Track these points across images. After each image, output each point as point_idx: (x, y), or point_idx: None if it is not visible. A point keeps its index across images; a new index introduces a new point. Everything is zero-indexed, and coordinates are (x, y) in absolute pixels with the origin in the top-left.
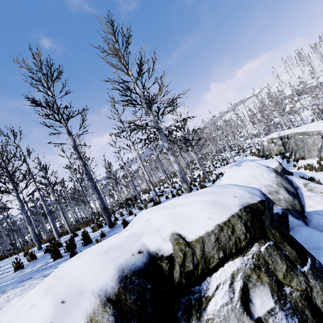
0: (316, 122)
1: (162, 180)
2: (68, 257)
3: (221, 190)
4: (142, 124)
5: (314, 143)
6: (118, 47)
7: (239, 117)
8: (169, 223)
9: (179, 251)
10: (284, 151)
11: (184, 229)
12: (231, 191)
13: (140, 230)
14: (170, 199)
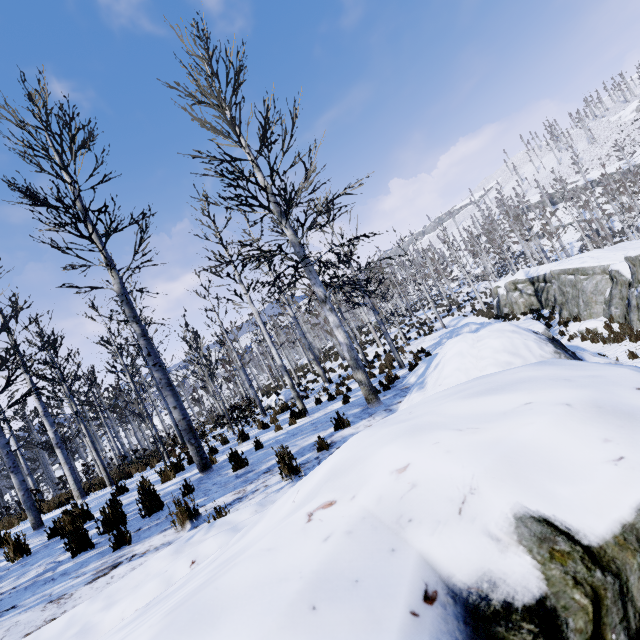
0: (597, 250)
1: (301, 368)
2: (108, 546)
3: (576, 373)
4: (269, 250)
5: (597, 289)
6: (219, 86)
7: (452, 241)
8: (492, 479)
9: (570, 584)
10: (539, 306)
11: (554, 499)
12: (614, 375)
13: (387, 506)
14: (326, 404)
